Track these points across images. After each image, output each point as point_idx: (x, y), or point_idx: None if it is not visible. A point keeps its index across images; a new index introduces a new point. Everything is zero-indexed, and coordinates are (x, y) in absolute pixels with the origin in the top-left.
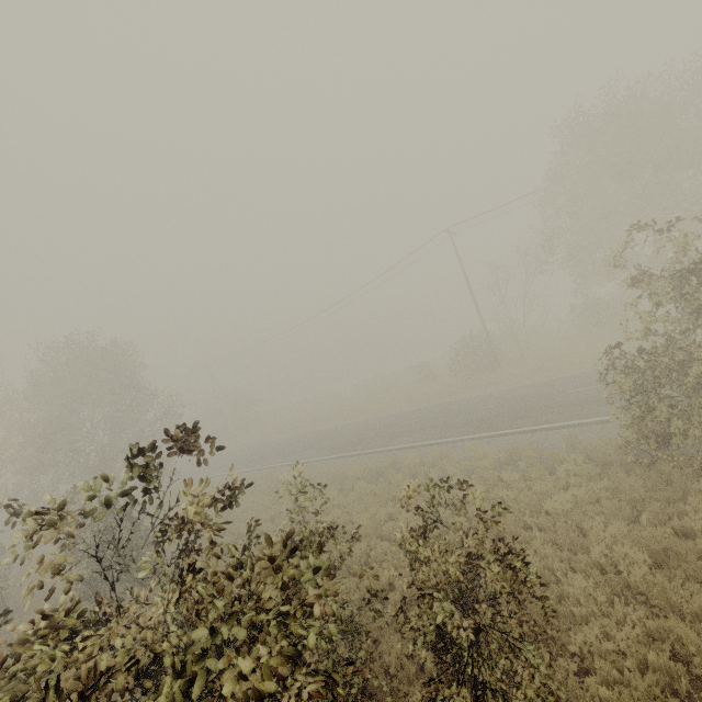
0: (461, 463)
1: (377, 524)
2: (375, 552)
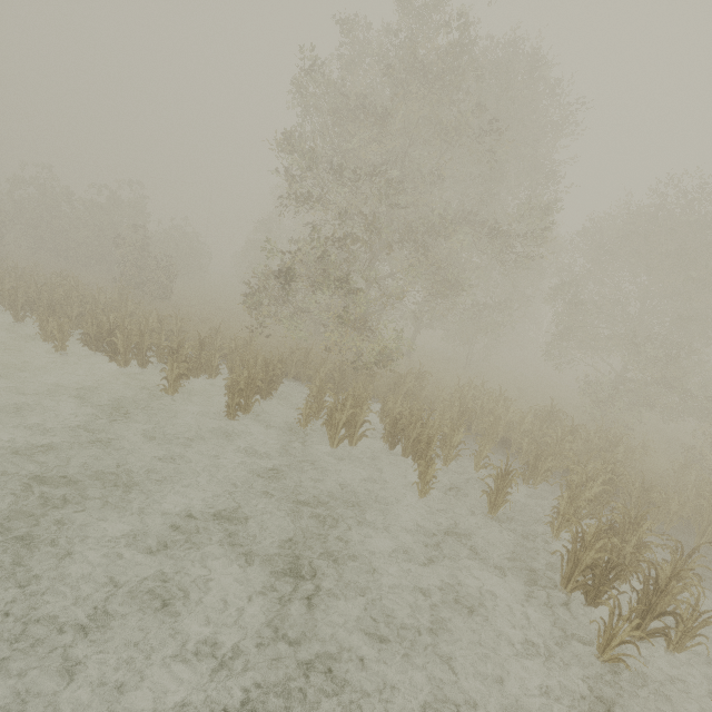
0: None
1: None
2: None
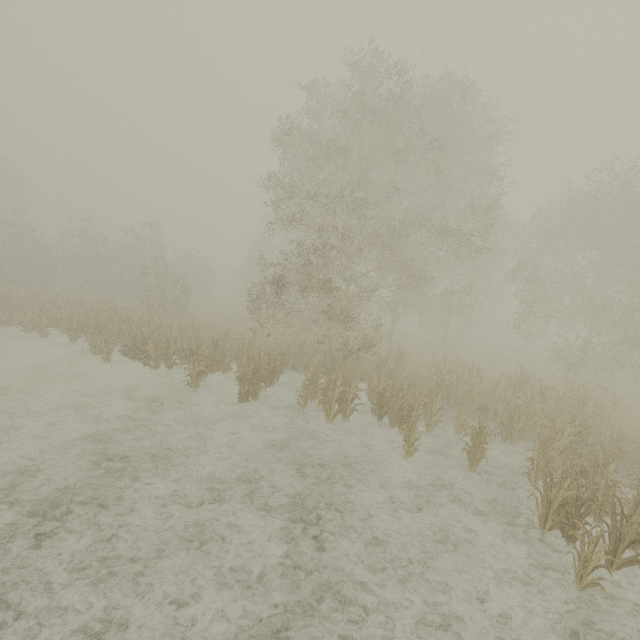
0: None
1: None
2: None
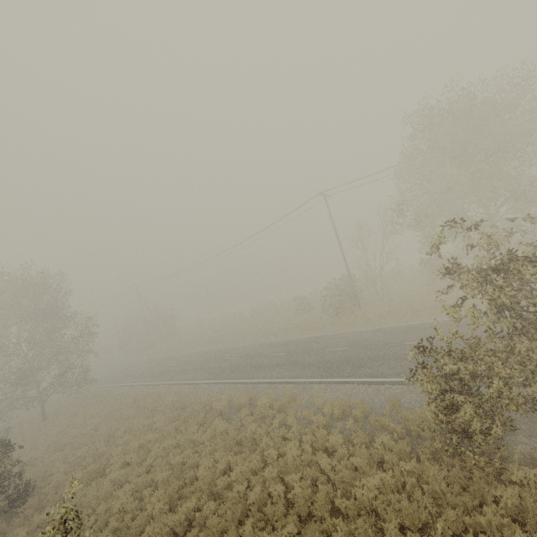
0: (303, 410)
1: (213, 477)
2: (201, 512)
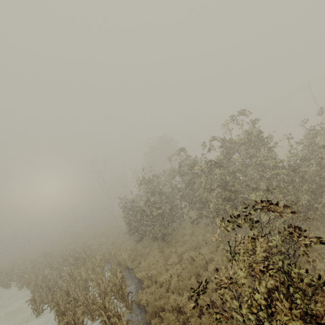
0: None
1: None
2: None
